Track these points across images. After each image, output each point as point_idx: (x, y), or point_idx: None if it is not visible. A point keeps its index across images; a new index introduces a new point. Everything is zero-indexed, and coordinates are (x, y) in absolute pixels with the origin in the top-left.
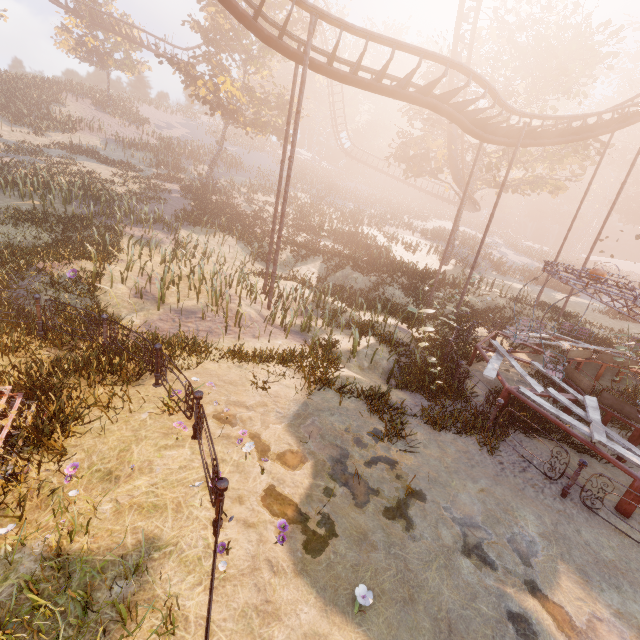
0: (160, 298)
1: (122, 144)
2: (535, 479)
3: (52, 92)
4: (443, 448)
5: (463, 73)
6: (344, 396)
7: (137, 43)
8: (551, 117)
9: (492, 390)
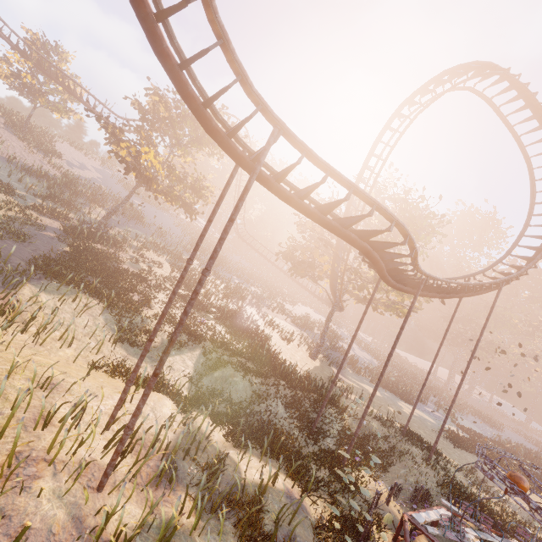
0: None
1: (15, 165)
2: None
3: None
4: None
5: (401, 232)
6: None
7: (76, 96)
8: (439, 279)
9: None
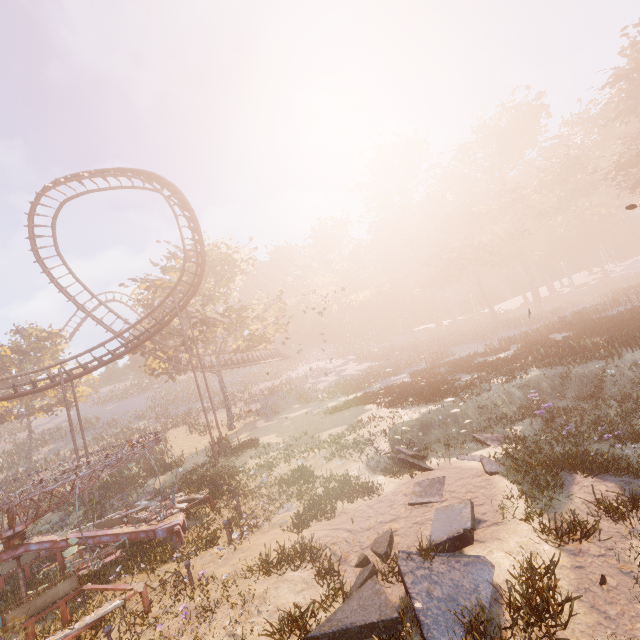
0: None
1: None
2: None
3: None
4: None
5: None
6: None
7: None
8: (82, 353)
9: None
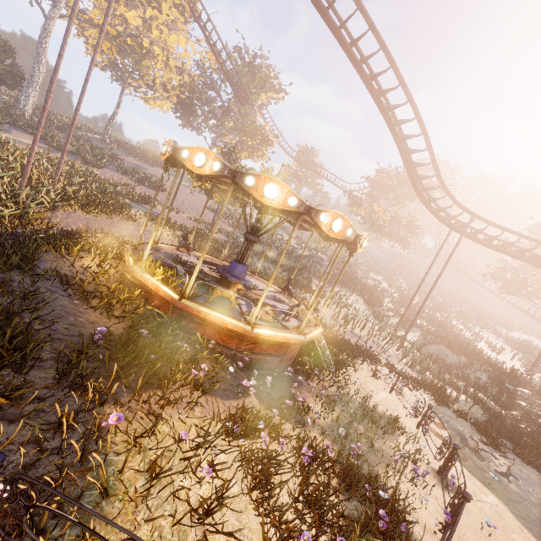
0: (343, 323)
1: None
2: None
3: None
4: (530, 472)
5: None
6: (457, 416)
7: (324, 177)
8: None
9: None
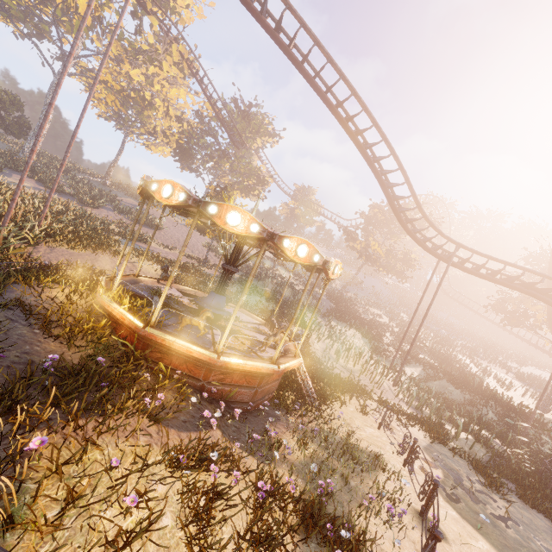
0: (335, 357)
1: None
2: None
3: None
4: (534, 517)
5: None
6: (455, 454)
7: (321, 214)
8: None
9: None
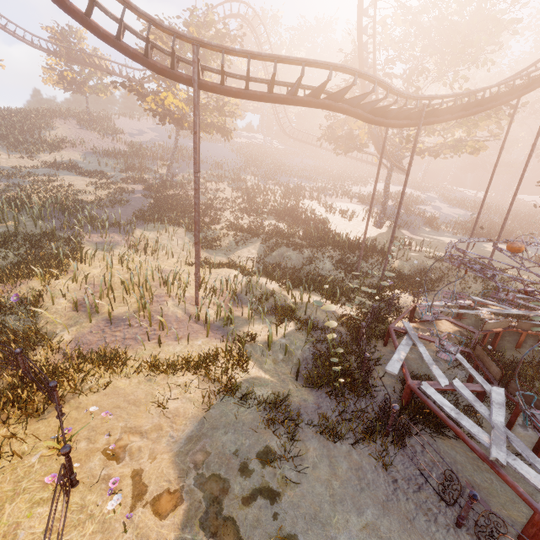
0: (95, 309)
1: (99, 155)
2: (430, 501)
3: (44, 119)
4: (334, 466)
5: (348, 73)
6: (244, 406)
7: (104, 71)
8: (450, 95)
9: (402, 377)
